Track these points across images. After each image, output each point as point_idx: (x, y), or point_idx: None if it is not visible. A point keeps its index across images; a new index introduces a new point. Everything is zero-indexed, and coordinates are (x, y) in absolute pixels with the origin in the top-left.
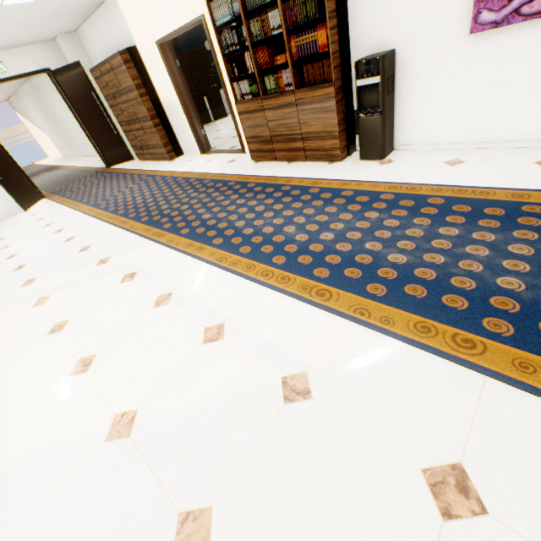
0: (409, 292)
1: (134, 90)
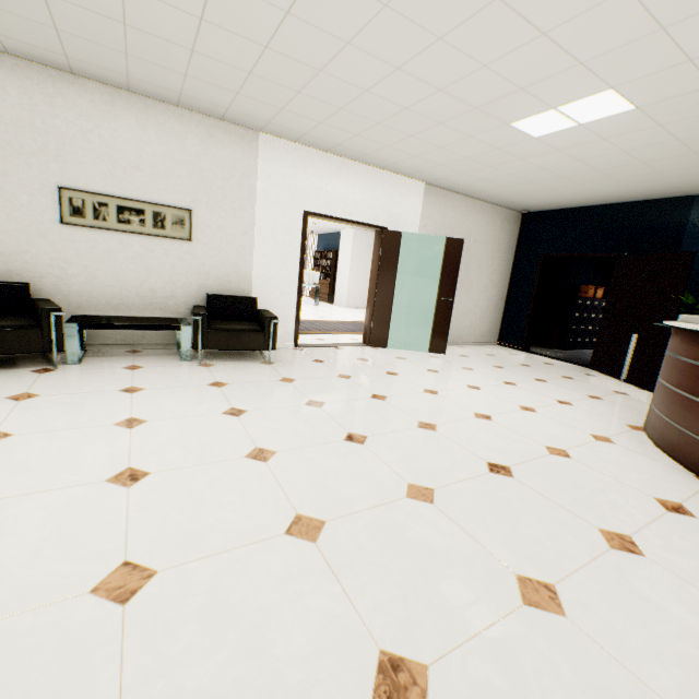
0: None
1: None
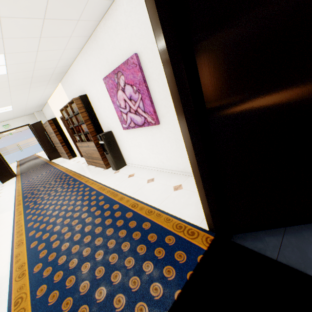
0: (39, 247)
1: (54, 133)
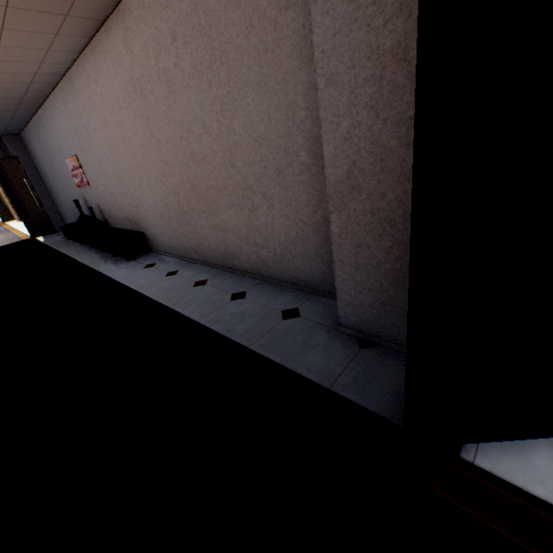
0: None
1: (5, 194)
